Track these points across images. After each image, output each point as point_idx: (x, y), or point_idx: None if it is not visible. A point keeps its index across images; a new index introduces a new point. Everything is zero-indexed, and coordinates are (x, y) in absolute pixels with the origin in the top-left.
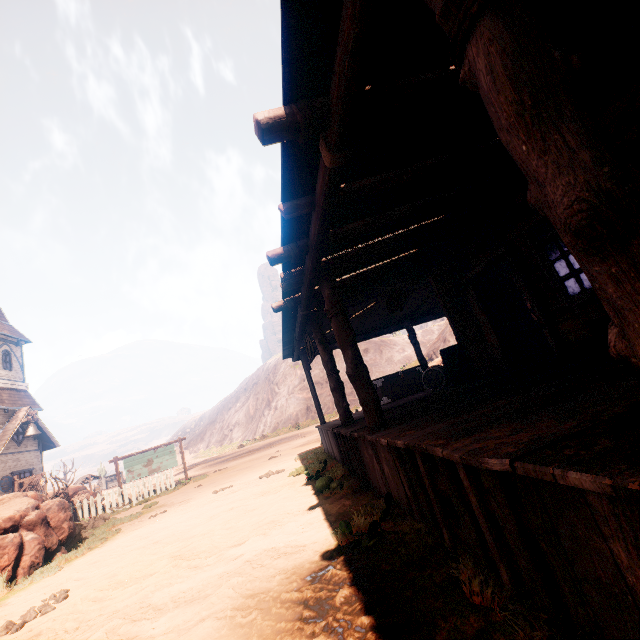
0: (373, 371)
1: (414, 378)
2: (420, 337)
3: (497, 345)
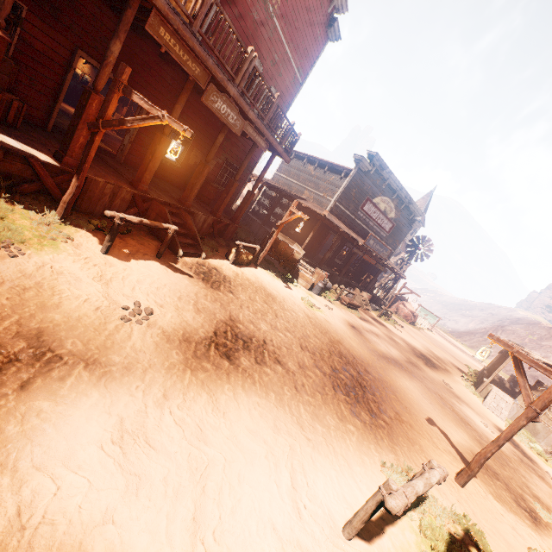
0: None
1: None
2: None
3: None
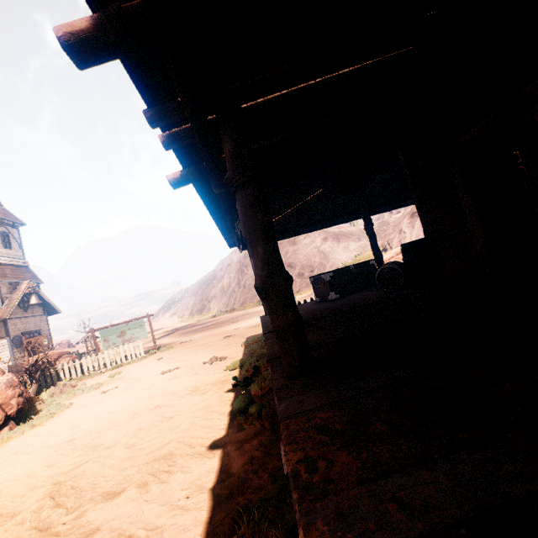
0: (330, 258)
1: (366, 272)
2: (376, 228)
3: (484, 241)
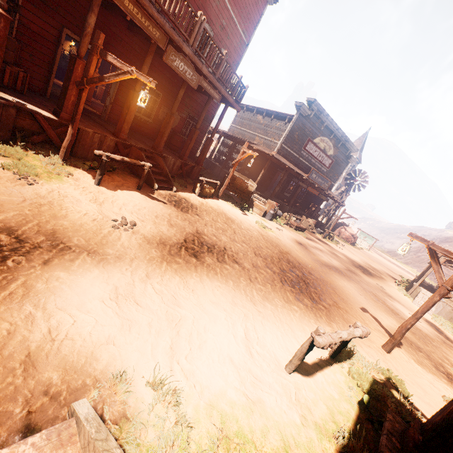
0: None
1: None
2: None
3: None
